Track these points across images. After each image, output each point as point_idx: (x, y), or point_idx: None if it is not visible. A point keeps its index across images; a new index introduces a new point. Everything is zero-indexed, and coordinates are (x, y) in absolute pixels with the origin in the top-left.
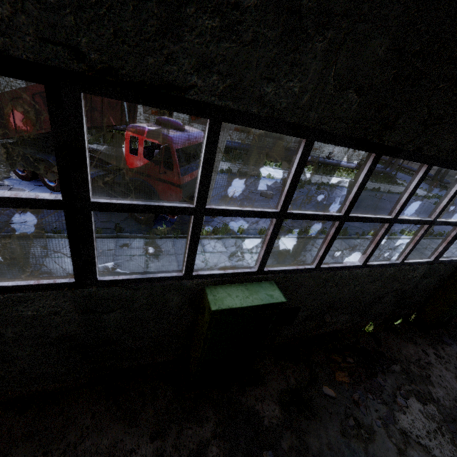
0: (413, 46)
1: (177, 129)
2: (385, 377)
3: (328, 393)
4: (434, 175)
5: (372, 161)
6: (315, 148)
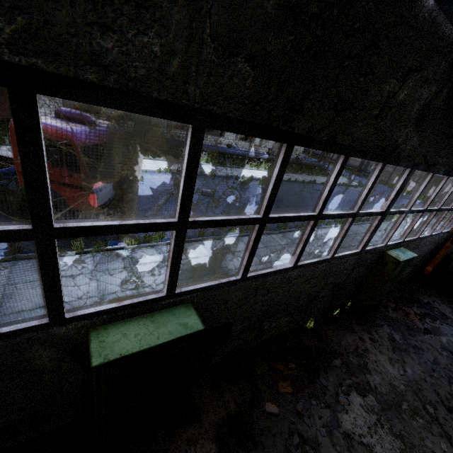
0: (309, 5)
1: (84, 123)
2: (328, 375)
3: (271, 411)
4: (359, 166)
5: (284, 152)
6: (256, 145)
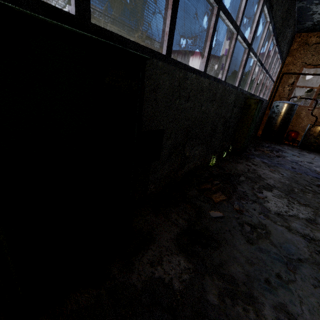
0: None
1: None
2: (242, 186)
3: (217, 216)
4: None
5: None
6: None
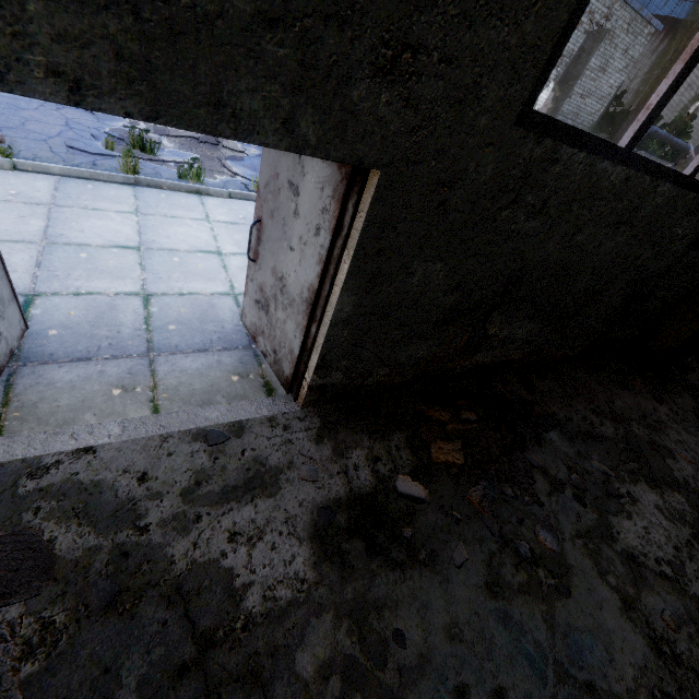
0: None
1: None
2: None
3: None
4: None
5: None
6: None
